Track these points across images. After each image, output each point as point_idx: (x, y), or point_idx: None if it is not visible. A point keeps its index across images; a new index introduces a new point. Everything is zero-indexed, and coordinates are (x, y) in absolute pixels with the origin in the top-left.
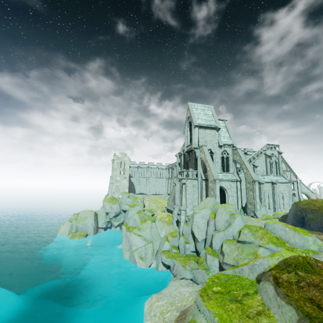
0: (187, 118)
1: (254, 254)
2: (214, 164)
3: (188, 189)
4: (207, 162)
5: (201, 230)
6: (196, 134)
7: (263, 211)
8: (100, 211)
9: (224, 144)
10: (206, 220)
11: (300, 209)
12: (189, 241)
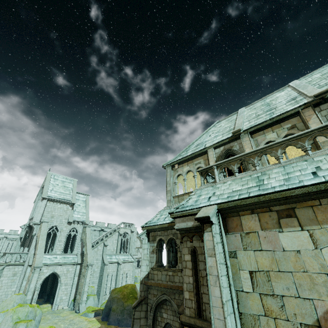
0: (42, 187)
1: None
2: (55, 244)
3: (3, 279)
4: (39, 243)
5: None
6: (42, 207)
7: (90, 302)
8: None
9: (75, 220)
10: None
11: (111, 298)
12: None
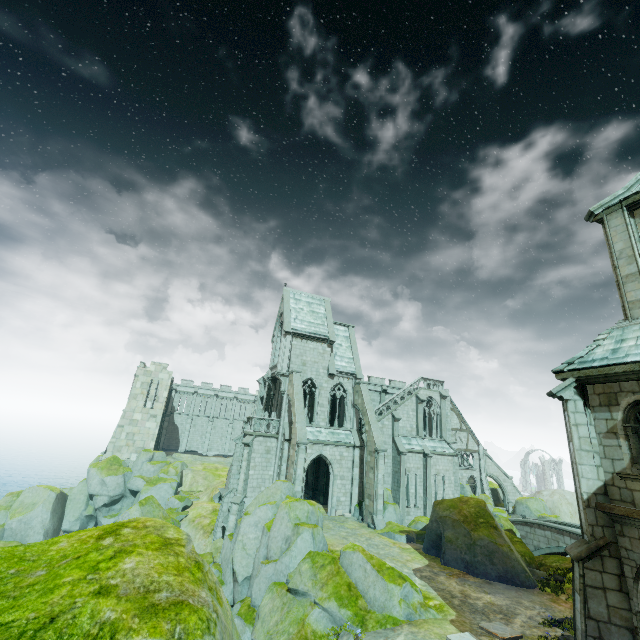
0: (279, 314)
1: (301, 621)
2: (315, 409)
3: (255, 456)
4: (294, 405)
5: (247, 555)
6: (286, 348)
7: (390, 515)
8: (77, 489)
9: (339, 371)
10: (261, 532)
11: (437, 517)
12: (224, 580)
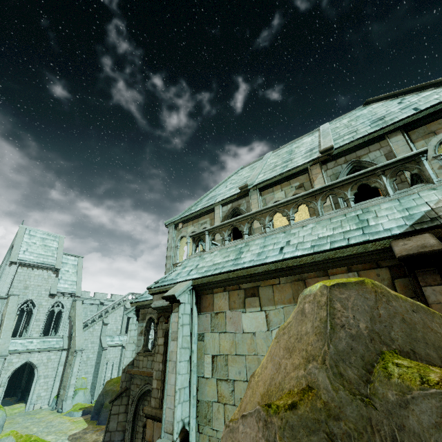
0: (12, 246)
1: None
2: (30, 324)
3: None
4: (4, 323)
5: None
6: (9, 275)
7: (79, 398)
8: None
9: (61, 291)
10: None
11: (104, 392)
12: None
